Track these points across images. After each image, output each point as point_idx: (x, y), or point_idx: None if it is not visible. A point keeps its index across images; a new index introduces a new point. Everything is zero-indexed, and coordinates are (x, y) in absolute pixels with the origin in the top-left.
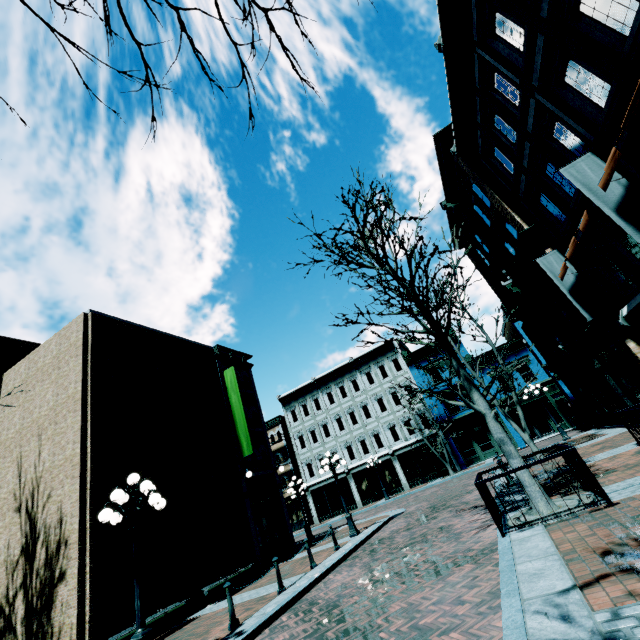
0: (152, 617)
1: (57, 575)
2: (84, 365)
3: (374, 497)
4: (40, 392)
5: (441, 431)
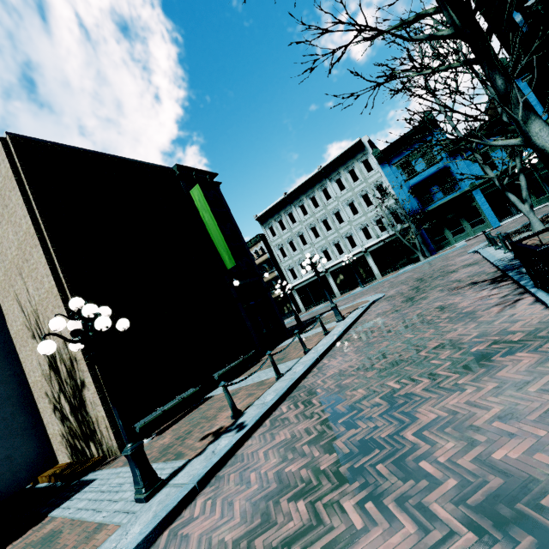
0: (172, 402)
1: (79, 383)
2: (25, 197)
3: (350, 287)
4: (3, 234)
5: (412, 224)
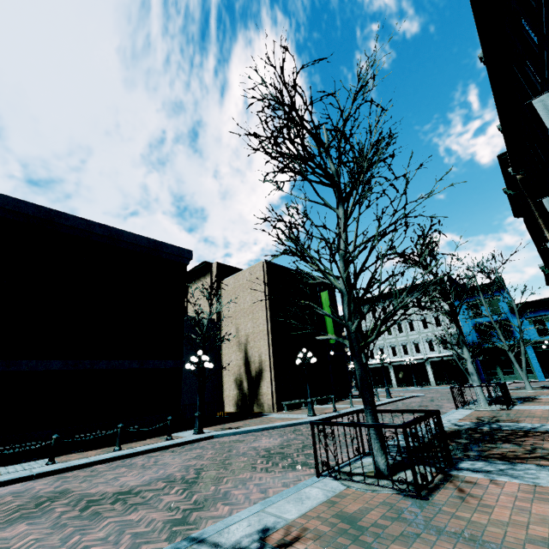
0: (295, 401)
1: (261, 375)
2: (265, 289)
3: (406, 384)
4: (243, 296)
5: (471, 353)
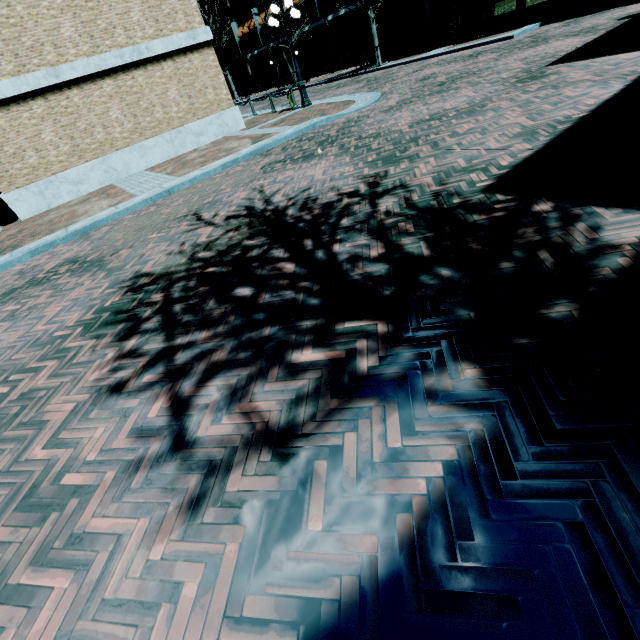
0: None
1: None
2: None
3: None
4: None
5: None
